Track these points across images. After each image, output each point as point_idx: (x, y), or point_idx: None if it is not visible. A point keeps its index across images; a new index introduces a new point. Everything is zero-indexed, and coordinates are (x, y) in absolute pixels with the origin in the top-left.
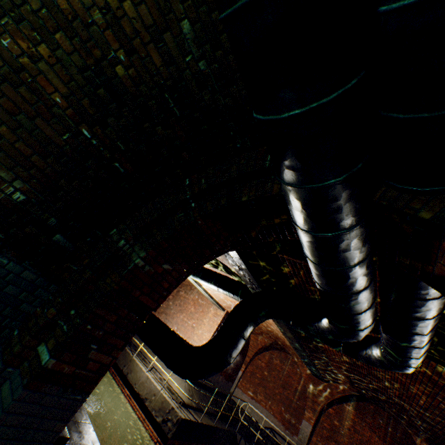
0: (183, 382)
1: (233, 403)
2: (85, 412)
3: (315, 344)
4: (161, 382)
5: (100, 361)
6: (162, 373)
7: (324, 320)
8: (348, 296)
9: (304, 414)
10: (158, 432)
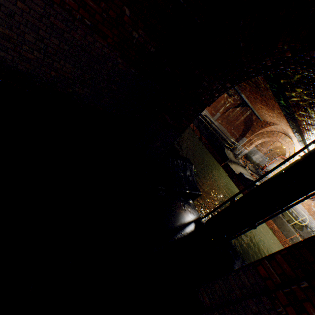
0: None
1: None
2: None
3: None
4: None
5: None
6: None
7: None
8: None
9: (219, 111)
10: None
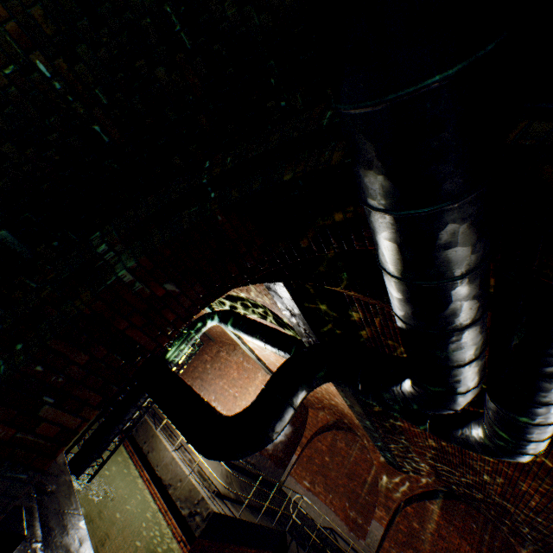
0: (219, 465)
1: (284, 495)
2: (75, 499)
3: (391, 422)
4: (191, 465)
5: (60, 423)
6: (193, 454)
7: (405, 381)
8: (447, 335)
9: (375, 513)
10: (183, 529)
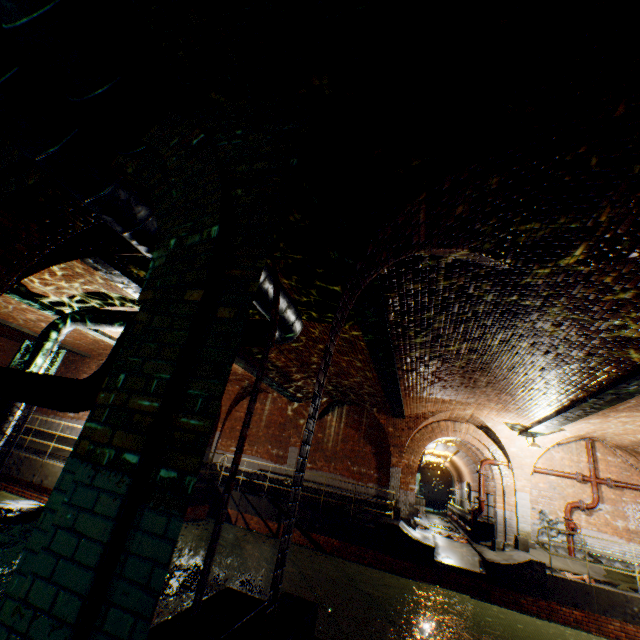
0: None
1: (216, 467)
2: None
3: None
4: None
5: None
6: None
7: None
8: None
9: (291, 442)
10: None
